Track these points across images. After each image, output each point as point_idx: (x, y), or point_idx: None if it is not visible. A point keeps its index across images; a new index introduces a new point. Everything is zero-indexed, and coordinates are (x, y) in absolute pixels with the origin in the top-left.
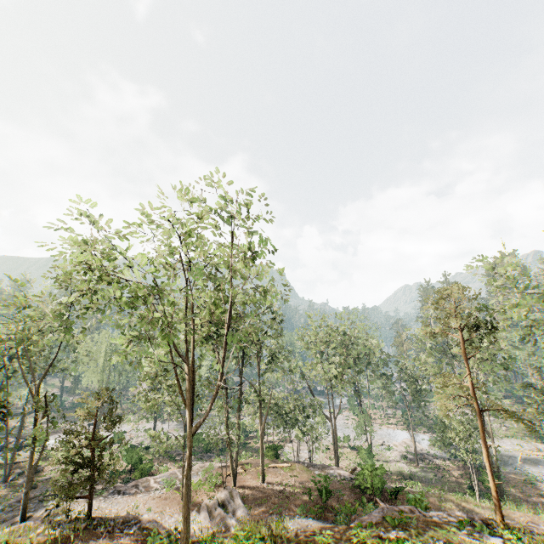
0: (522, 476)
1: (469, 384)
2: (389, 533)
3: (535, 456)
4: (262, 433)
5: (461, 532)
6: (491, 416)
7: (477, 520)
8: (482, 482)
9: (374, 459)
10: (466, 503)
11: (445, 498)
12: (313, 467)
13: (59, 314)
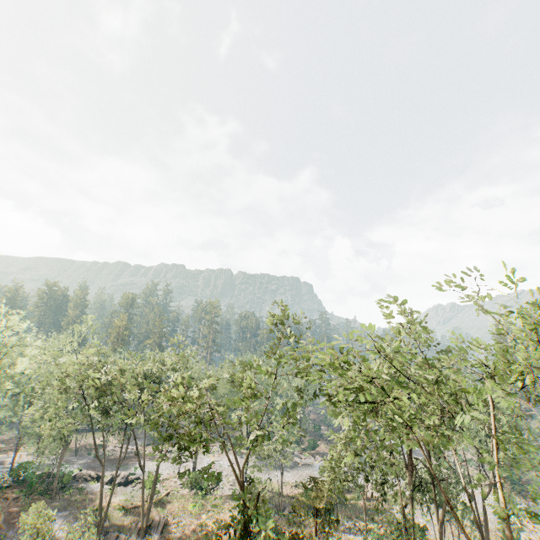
0: None
1: None
2: None
3: None
4: (440, 527)
5: None
6: None
7: None
8: None
9: None
10: None
11: None
12: None
13: (293, 405)
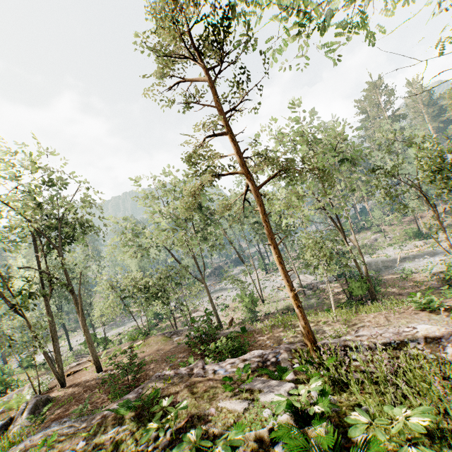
0: (400, 273)
1: (235, 151)
2: (101, 437)
3: (413, 253)
4: (83, 322)
5: (233, 392)
6: (377, 234)
7: (280, 356)
8: (351, 292)
9: (265, 303)
10: (315, 323)
11: (294, 324)
12: (176, 334)
13: None
